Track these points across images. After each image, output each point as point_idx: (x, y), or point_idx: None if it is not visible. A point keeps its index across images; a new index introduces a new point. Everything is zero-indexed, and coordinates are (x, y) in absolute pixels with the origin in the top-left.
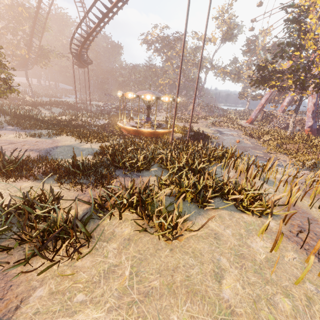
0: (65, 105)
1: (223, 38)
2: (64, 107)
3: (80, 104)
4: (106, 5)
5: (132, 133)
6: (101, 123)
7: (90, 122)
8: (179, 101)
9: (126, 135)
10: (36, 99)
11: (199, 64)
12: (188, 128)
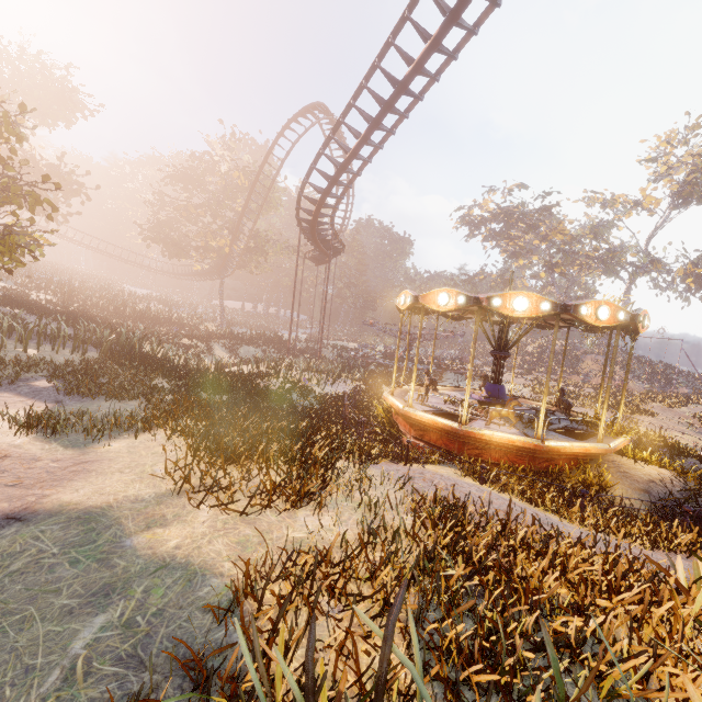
0: (272, 343)
1: (678, 198)
2: (267, 347)
3: (307, 344)
4: (394, 78)
5: (436, 440)
6: (339, 389)
7: (305, 384)
8: (646, 327)
9: (411, 444)
10: (227, 330)
11: (609, 258)
12: (653, 436)
